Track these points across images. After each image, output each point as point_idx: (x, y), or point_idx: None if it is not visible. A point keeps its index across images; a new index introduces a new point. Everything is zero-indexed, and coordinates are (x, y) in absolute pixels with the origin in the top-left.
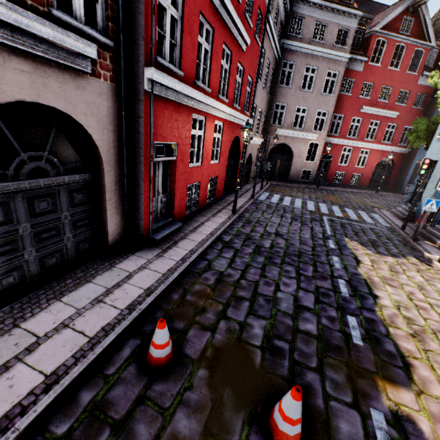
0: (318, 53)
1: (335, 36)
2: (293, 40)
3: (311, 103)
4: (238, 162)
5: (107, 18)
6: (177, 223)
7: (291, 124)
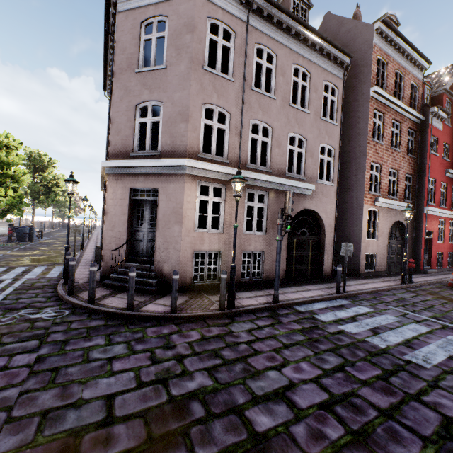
0: None
1: None
2: None
3: None
4: None
5: (411, 196)
6: (433, 269)
7: None
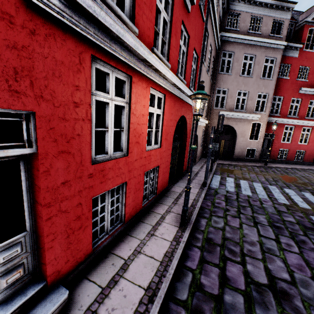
0: (255, 43)
1: (270, 27)
2: (231, 33)
3: (251, 87)
4: (184, 144)
5: None
6: (52, 297)
7: (233, 107)
